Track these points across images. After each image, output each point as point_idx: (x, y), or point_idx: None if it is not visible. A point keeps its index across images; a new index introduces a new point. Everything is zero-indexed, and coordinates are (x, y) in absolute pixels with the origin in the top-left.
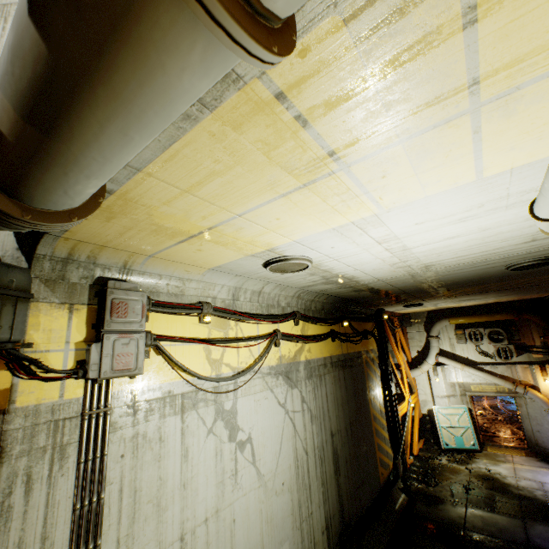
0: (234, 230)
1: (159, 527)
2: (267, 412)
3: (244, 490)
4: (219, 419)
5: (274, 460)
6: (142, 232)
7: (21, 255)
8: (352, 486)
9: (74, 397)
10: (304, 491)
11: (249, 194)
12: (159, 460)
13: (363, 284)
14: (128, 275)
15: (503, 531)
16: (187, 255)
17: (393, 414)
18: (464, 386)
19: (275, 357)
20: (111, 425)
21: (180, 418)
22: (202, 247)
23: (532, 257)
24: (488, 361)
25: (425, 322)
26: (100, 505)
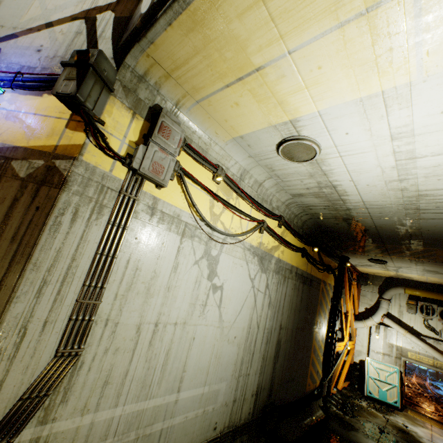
0: (276, 78)
1: (144, 305)
2: (239, 276)
3: (207, 322)
4: (205, 258)
5: (234, 315)
6: (205, 60)
7: (114, 62)
8: (283, 377)
9: (118, 177)
10: (248, 355)
11: (312, 16)
12: (157, 258)
13: (347, 208)
14: (176, 114)
15: None
16: (224, 109)
17: (330, 346)
18: (401, 350)
19: (257, 240)
20: (135, 213)
21: (180, 239)
22: (240, 100)
23: None
24: (432, 336)
25: (380, 285)
26: (113, 261)
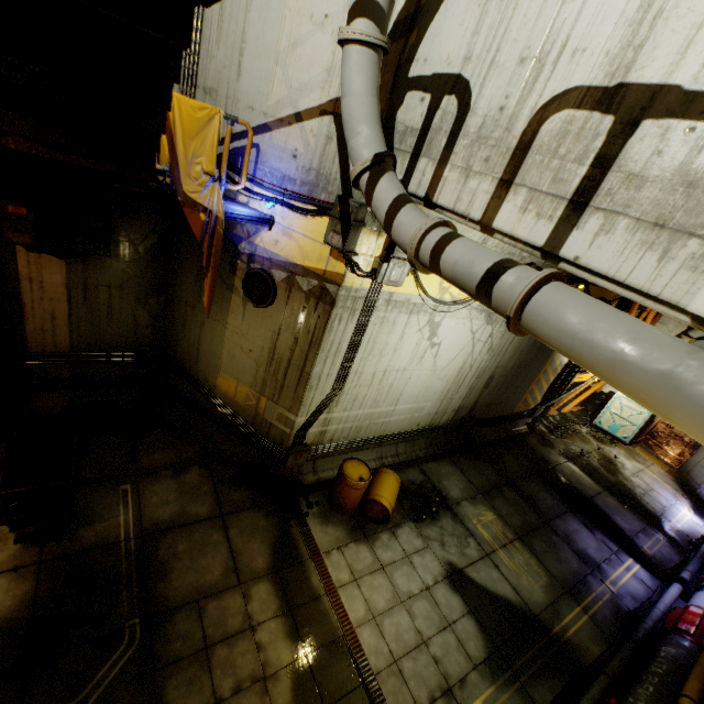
0: None
1: (378, 362)
2: (459, 333)
3: (422, 368)
4: (427, 326)
5: (447, 362)
6: None
7: None
8: (489, 401)
9: (365, 288)
10: (455, 386)
11: None
12: (389, 333)
13: None
14: None
15: (579, 484)
16: None
17: (567, 377)
18: None
19: None
20: (376, 308)
21: (408, 316)
22: None
23: None
24: None
25: None
26: (361, 342)
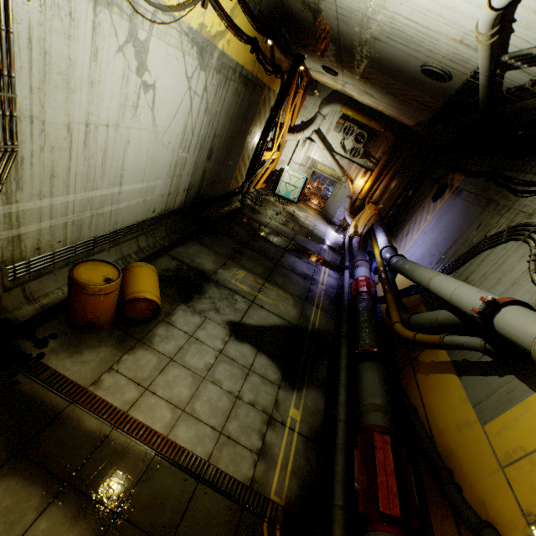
0: None
1: (68, 103)
2: (174, 74)
3: (141, 126)
4: (131, 44)
5: (169, 121)
6: None
7: None
8: (212, 179)
9: None
10: (182, 159)
11: None
12: (68, 38)
13: None
14: None
15: (284, 233)
16: None
17: (259, 155)
18: (315, 163)
19: (198, 20)
20: None
21: (93, 7)
22: None
23: (442, 66)
24: (341, 154)
25: (324, 99)
26: (11, 39)
